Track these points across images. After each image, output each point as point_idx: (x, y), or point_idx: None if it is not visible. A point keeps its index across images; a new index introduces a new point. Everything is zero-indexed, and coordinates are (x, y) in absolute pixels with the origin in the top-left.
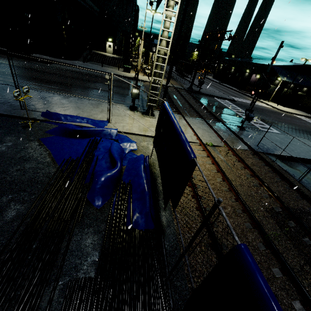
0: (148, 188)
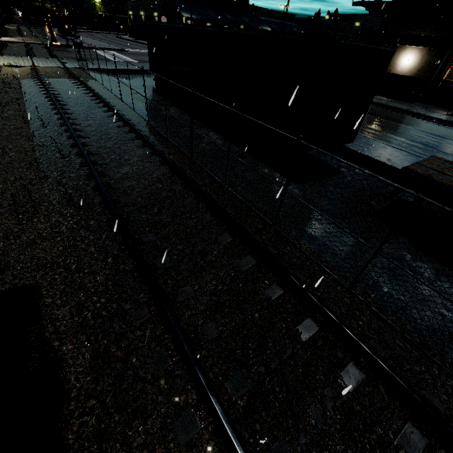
0: None
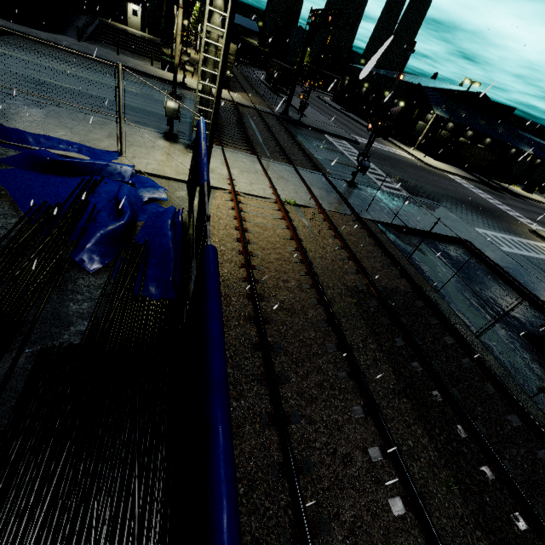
0: (174, 250)
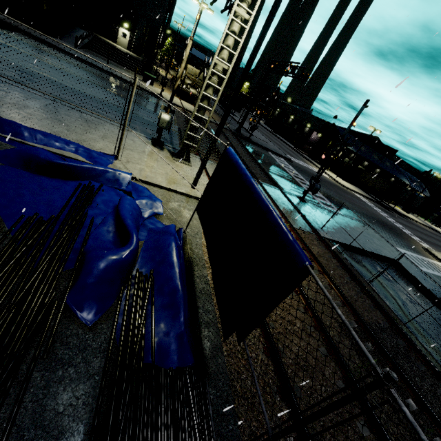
0: (183, 287)
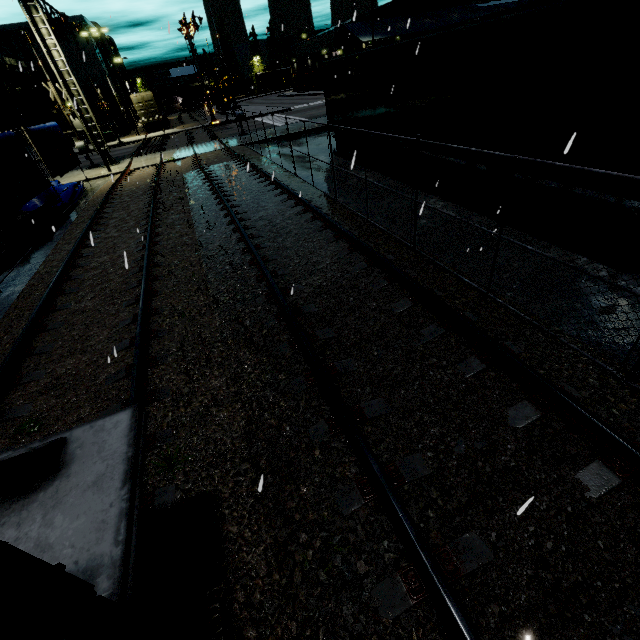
0: (71, 192)
